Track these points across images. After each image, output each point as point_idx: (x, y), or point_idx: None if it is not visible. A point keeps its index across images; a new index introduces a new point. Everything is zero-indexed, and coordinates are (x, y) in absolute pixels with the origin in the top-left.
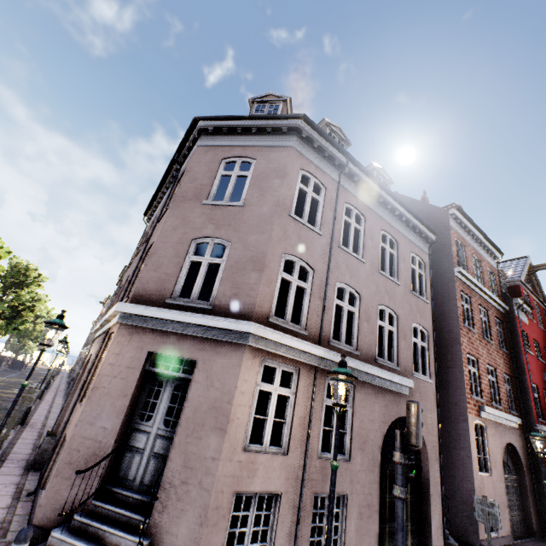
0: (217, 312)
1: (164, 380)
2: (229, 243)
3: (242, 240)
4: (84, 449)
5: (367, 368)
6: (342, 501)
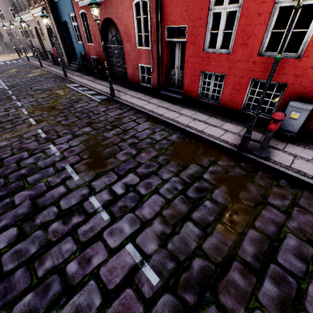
0: (8, 22)
1: (10, 32)
2: (1, 9)
3: (2, 8)
4: (9, 42)
5: None
6: None
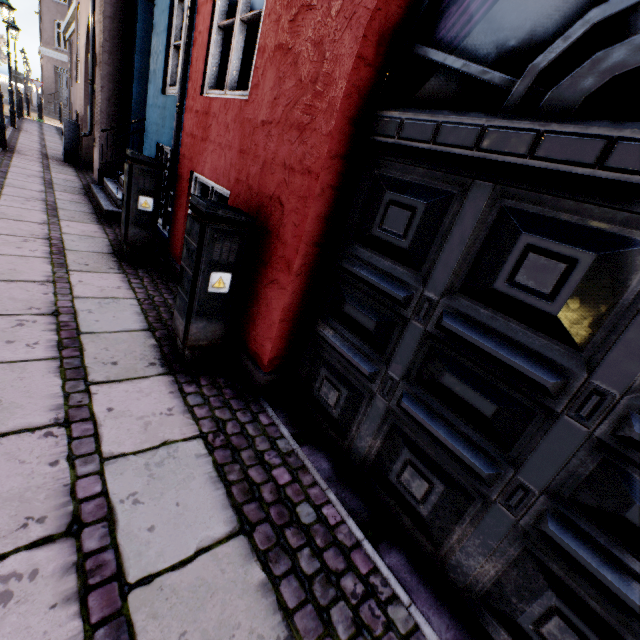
0: None
1: (63, 76)
2: None
3: None
4: (49, 92)
5: None
6: None
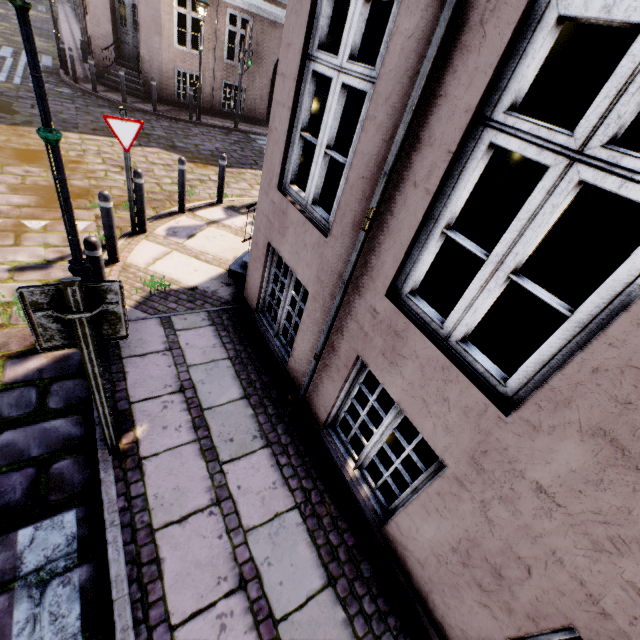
0: None
1: (124, 0)
2: None
3: None
4: (101, 41)
5: (260, 4)
6: (244, 90)
